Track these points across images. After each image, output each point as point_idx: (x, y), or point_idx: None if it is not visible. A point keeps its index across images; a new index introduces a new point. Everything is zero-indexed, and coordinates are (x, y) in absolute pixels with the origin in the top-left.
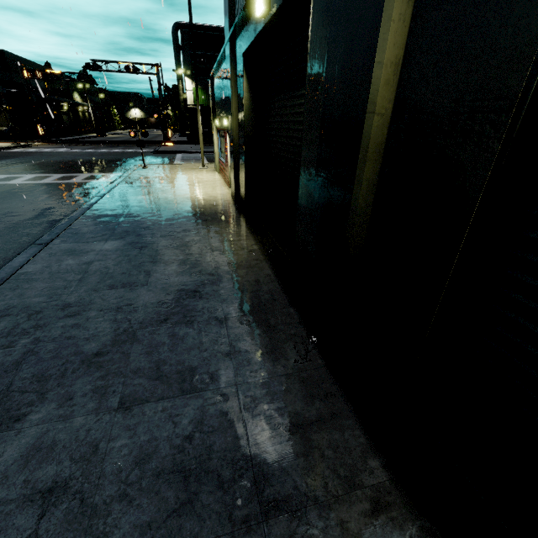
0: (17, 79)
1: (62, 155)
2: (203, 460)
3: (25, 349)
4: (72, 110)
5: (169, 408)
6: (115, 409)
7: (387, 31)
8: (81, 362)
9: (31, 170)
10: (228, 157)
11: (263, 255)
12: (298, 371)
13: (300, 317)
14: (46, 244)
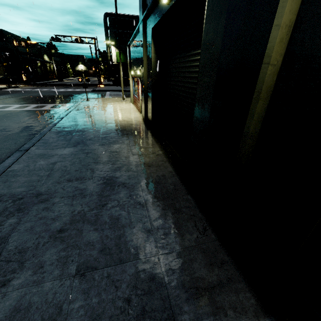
0: (10, 47)
1: (37, 93)
2: (139, 319)
3: (11, 227)
4: (43, 65)
5: (112, 275)
6: (73, 276)
7: (286, 0)
8: (49, 237)
9: (18, 102)
10: (139, 94)
11: (166, 158)
12: (199, 243)
13: (195, 202)
14: (26, 150)
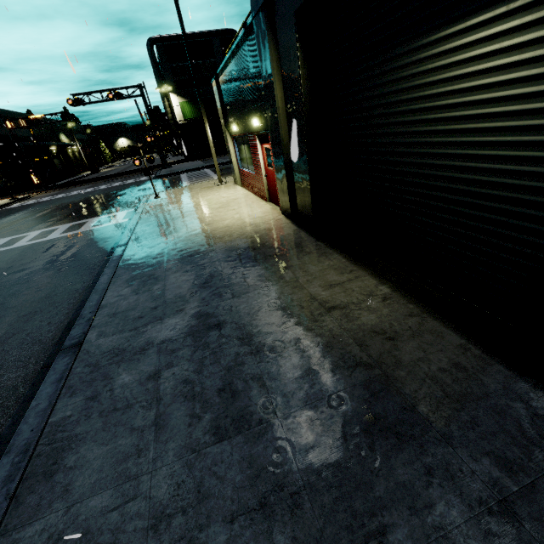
0: (1, 132)
1: (63, 201)
2: None
3: None
4: (62, 152)
5: None
6: None
7: None
8: None
9: (34, 225)
10: (261, 166)
11: (413, 304)
12: None
13: None
14: (79, 345)
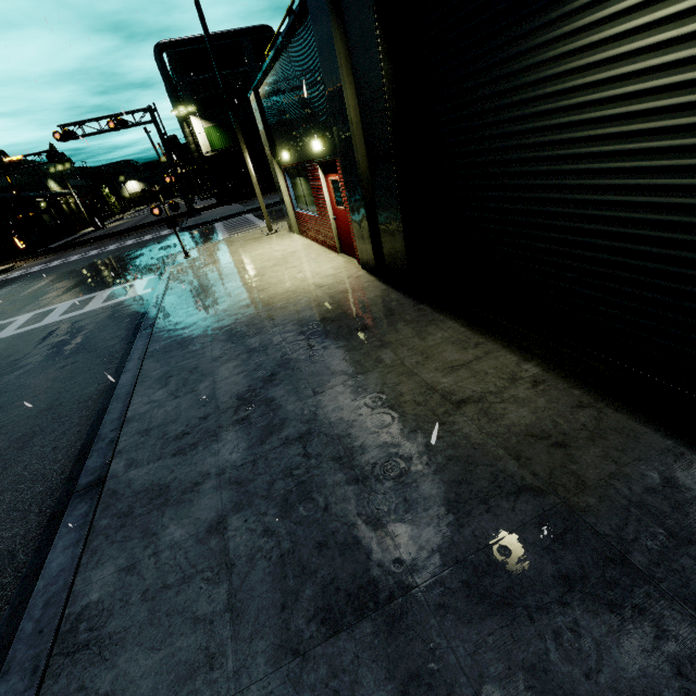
0: None
1: (60, 271)
2: None
3: None
4: (53, 205)
5: None
6: None
7: None
8: None
9: (23, 306)
10: (326, 205)
11: (579, 389)
12: None
13: None
14: (101, 483)
